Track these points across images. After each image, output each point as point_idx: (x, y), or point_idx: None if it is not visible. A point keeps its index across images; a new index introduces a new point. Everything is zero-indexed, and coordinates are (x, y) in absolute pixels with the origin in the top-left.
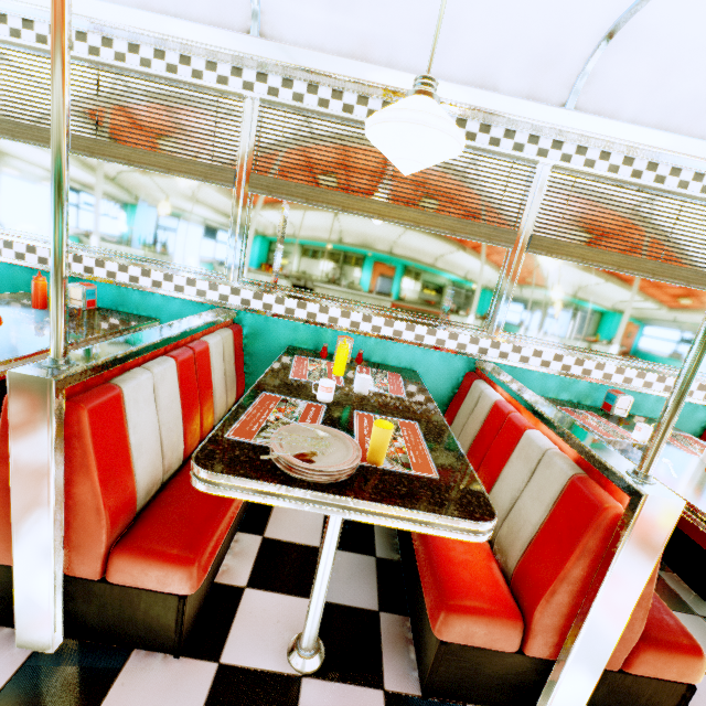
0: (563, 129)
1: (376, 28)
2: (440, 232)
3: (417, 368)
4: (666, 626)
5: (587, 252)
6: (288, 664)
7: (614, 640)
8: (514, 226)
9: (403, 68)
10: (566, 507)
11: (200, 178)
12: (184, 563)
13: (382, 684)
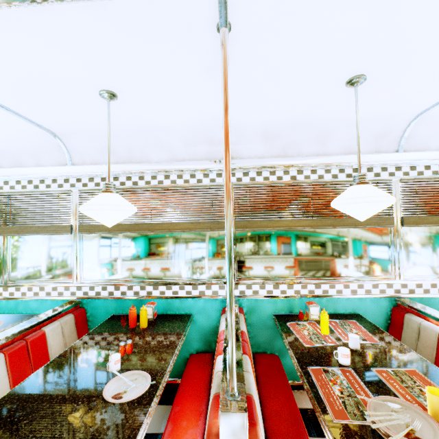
0: (401, 162)
1: (289, 142)
2: (348, 227)
3: (358, 312)
4: None
5: None
6: None
7: None
8: (390, 215)
9: (306, 155)
10: None
11: (207, 229)
12: None
13: None
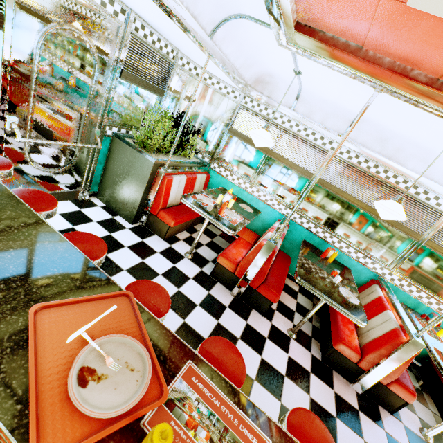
0: None
1: None
2: None
3: None
4: None
5: None
6: (422, 436)
7: None
8: None
9: None
10: None
11: (404, 232)
12: (414, 395)
13: None
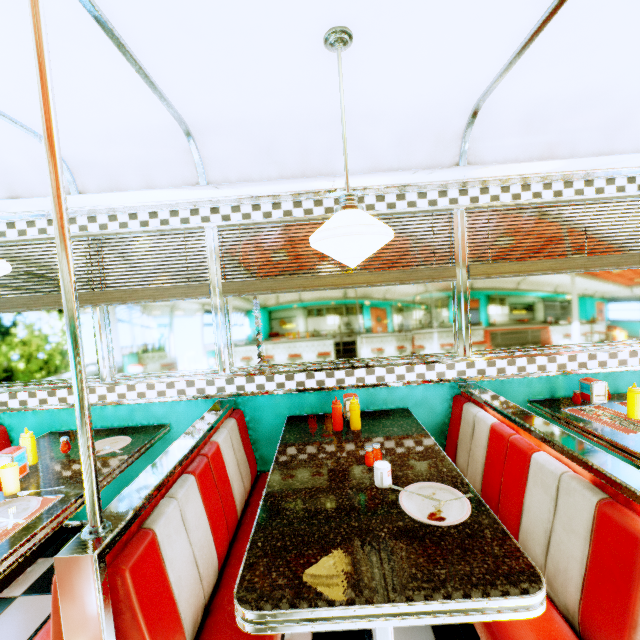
0: None
1: (561, 134)
2: (639, 267)
3: None
4: None
5: None
6: None
7: None
8: None
9: (583, 155)
10: None
11: (427, 280)
12: None
13: None
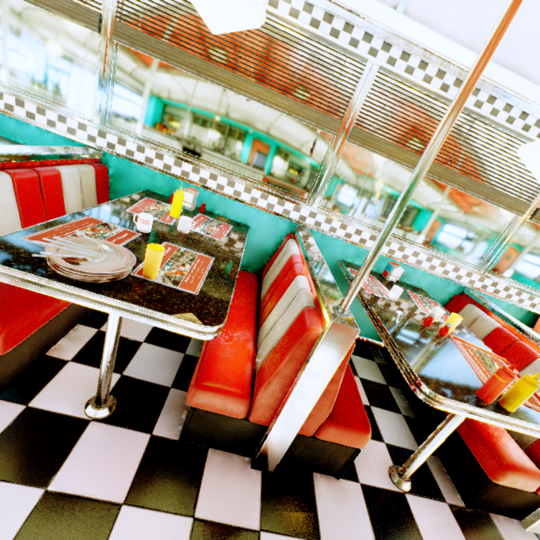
0: (391, 31)
1: None
2: (279, 110)
3: (250, 225)
4: (353, 413)
5: (393, 149)
6: (83, 412)
7: (305, 416)
8: (340, 116)
9: None
10: (293, 328)
11: (66, 15)
12: None
13: (152, 431)
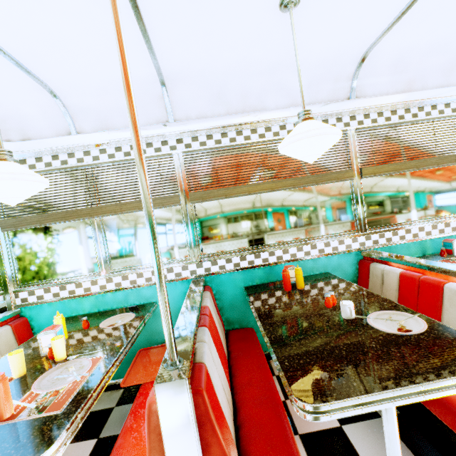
0: None
1: (416, 74)
2: None
3: None
4: None
5: None
6: None
7: None
8: None
9: (430, 88)
10: None
11: (334, 180)
12: None
13: None
